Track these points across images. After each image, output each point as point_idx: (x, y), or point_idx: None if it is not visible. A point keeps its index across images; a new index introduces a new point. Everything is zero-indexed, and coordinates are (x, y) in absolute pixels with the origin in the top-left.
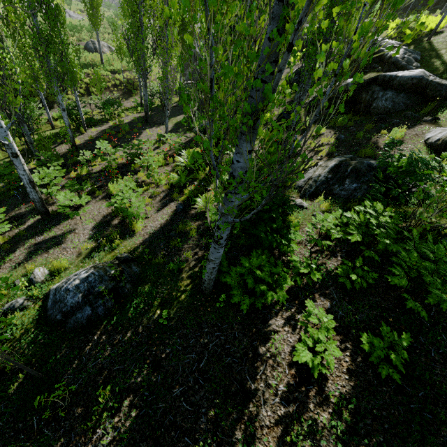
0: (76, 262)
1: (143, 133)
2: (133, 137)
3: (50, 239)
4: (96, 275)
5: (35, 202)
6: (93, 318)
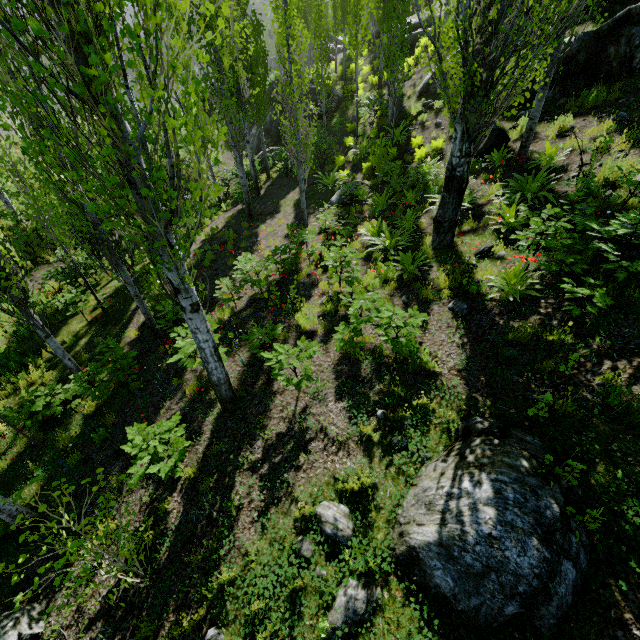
0: (378, 469)
1: (260, 233)
2: (251, 243)
3: (278, 441)
4: (508, 483)
5: (219, 386)
6: (578, 583)
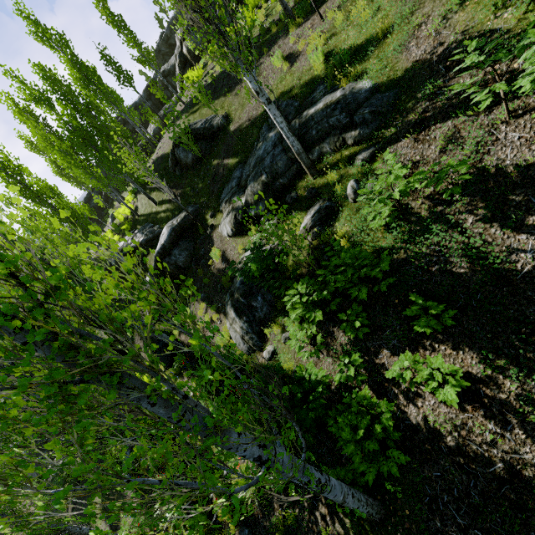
0: None
1: None
2: None
3: None
4: None
5: None
6: None
